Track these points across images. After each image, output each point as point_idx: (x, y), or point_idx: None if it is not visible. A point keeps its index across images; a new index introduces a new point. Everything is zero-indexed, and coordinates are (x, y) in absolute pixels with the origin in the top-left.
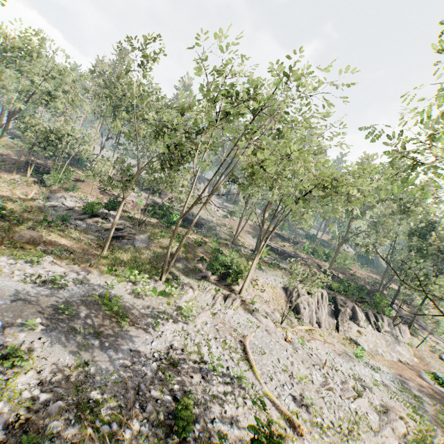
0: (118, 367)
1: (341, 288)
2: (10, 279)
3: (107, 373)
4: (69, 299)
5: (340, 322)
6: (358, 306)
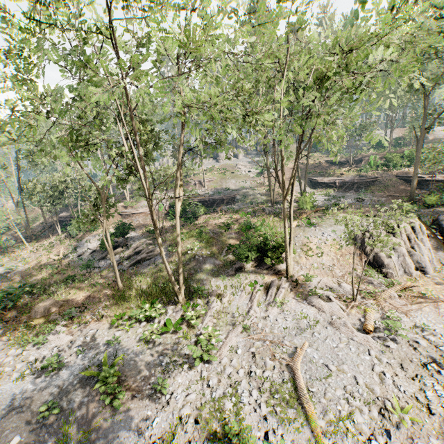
0: None
1: (443, 199)
2: (8, 380)
3: None
4: (64, 384)
5: None
6: None
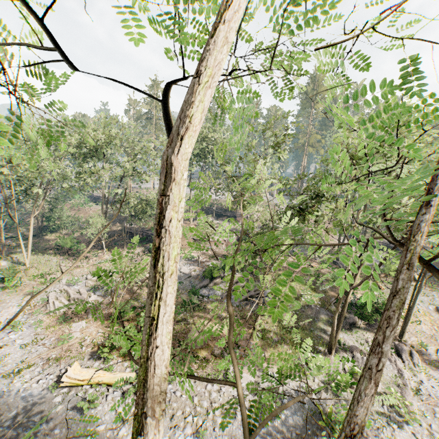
0: None
1: None
2: (235, 418)
3: None
4: (296, 430)
5: None
6: None
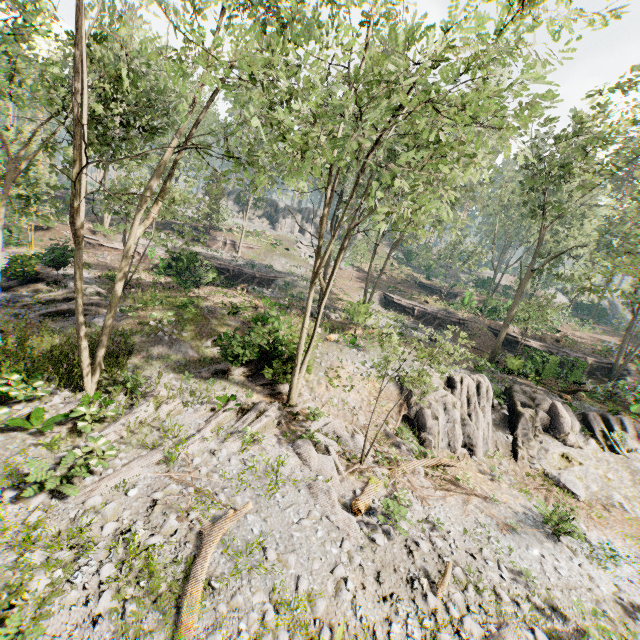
0: None
1: (529, 367)
2: None
3: None
4: None
5: (520, 441)
6: (564, 403)
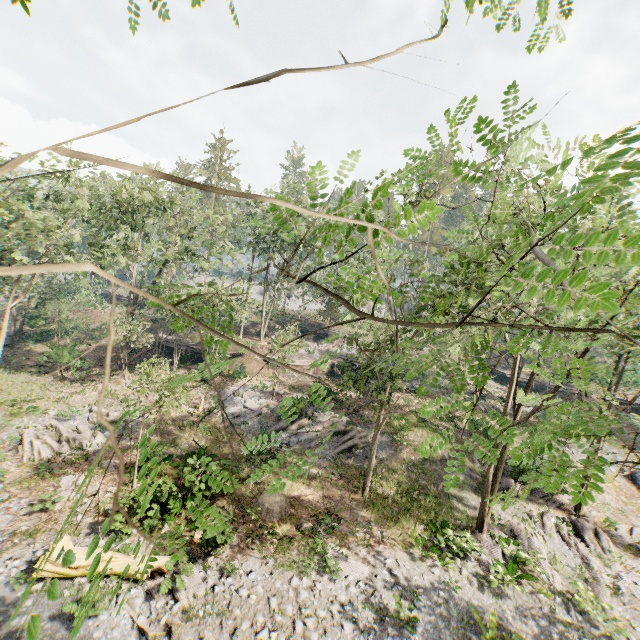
0: None
1: None
2: (341, 633)
3: None
4: None
5: None
6: None
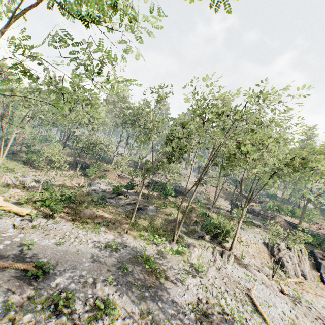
0: (169, 316)
1: (314, 241)
2: (87, 246)
3: (164, 321)
4: (123, 259)
5: (323, 275)
6: None
